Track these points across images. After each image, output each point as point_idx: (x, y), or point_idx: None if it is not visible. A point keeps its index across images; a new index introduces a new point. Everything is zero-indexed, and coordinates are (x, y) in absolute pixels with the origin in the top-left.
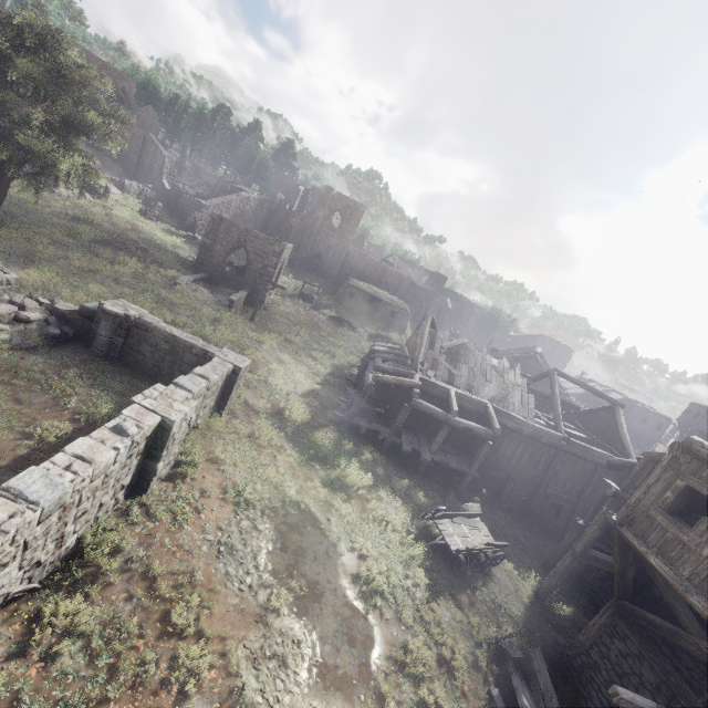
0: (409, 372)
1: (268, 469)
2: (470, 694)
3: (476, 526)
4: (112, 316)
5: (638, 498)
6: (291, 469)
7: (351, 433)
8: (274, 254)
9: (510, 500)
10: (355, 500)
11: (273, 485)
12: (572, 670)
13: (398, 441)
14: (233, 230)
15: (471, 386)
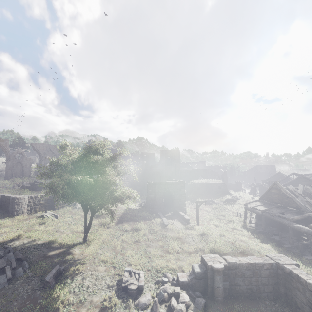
0: (308, 214)
1: None
2: None
3: None
4: (221, 271)
5: None
6: None
7: None
8: (182, 188)
9: None
10: None
11: None
12: None
13: None
14: (161, 186)
15: None
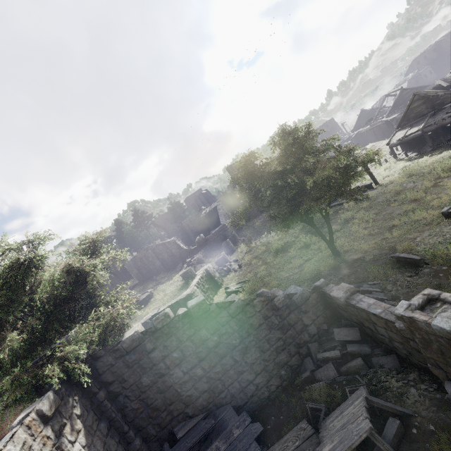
0: None
1: None
2: None
3: None
4: None
5: None
6: None
7: None
8: None
9: None
10: None
11: None
12: None
13: None
14: None
15: None
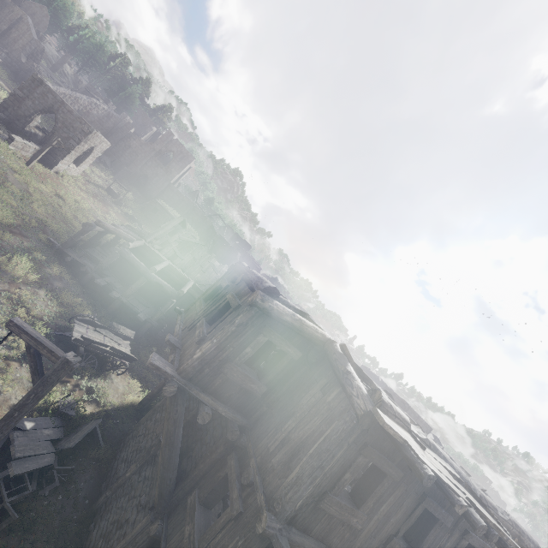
0: (139, 238)
1: None
2: None
3: (119, 342)
4: None
5: (199, 297)
6: None
7: (55, 256)
8: (82, 132)
9: None
10: (4, 282)
11: None
12: (122, 444)
13: (98, 278)
14: (50, 97)
15: (187, 268)
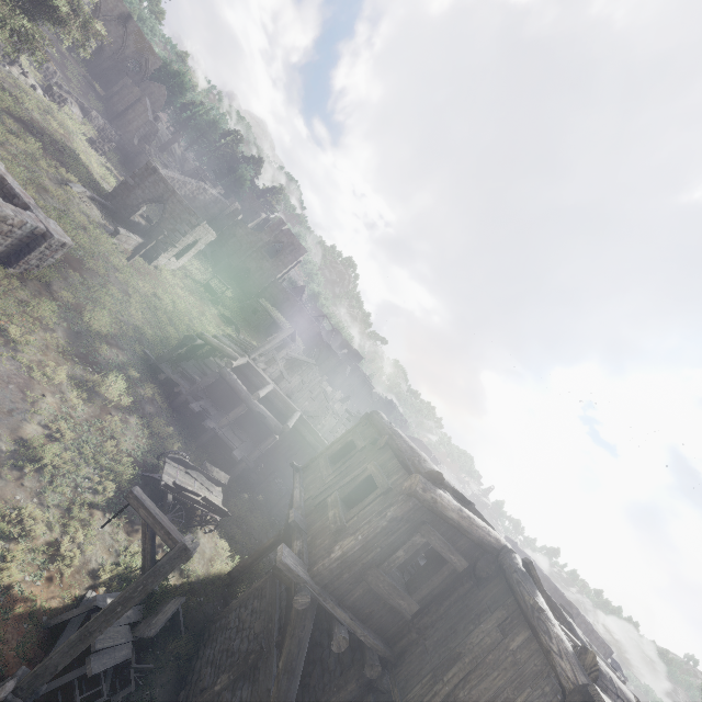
0: (242, 354)
1: (14, 328)
2: (59, 581)
3: (210, 489)
4: None
5: (322, 452)
6: (44, 346)
7: (149, 372)
8: (189, 224)
9: (281, 515)
10: (95, 406)
11: (6, 338)
12: (207, 634)
13: (192, 402)
14: (161, 186)
15: (294, 394)
